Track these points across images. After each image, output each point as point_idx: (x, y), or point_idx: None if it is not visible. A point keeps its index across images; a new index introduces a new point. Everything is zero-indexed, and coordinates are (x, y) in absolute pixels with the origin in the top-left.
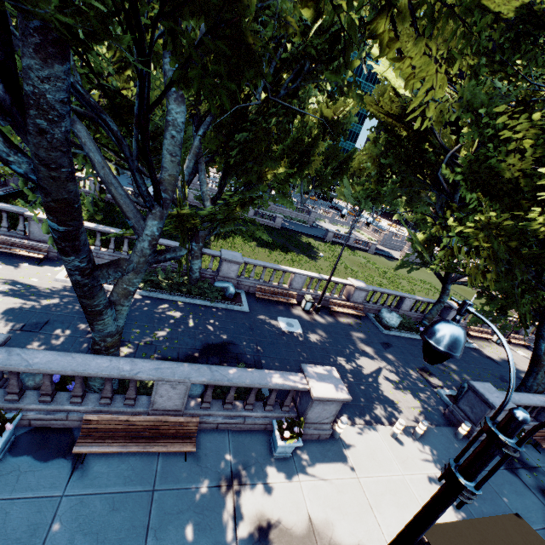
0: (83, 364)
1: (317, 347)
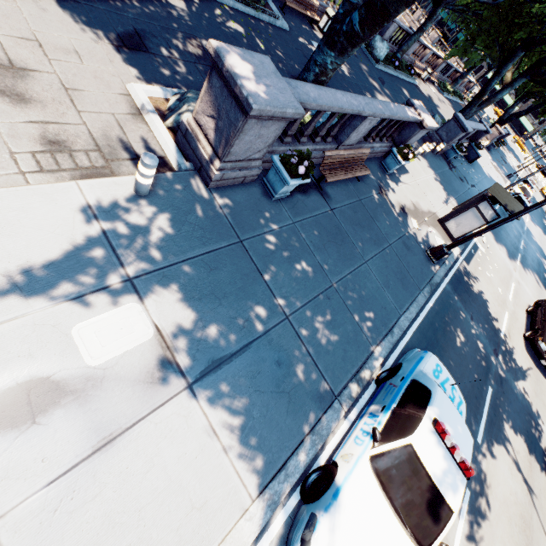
0: (336, 100)
1: (352, 82)
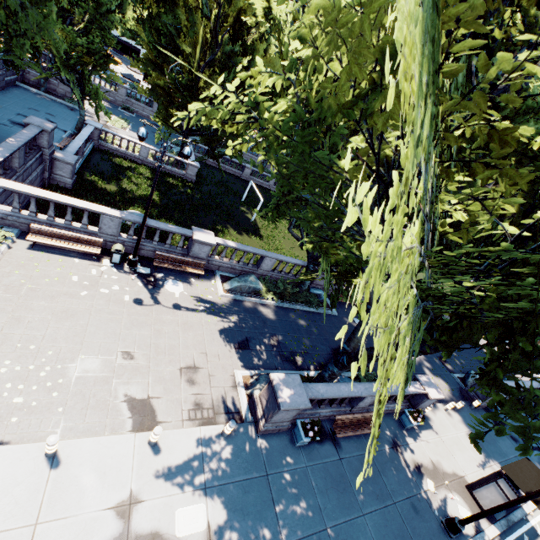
0: (339, 391)
1: None
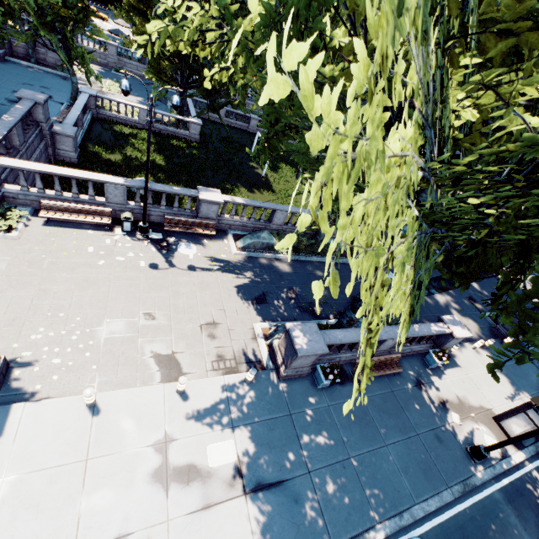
0: (358, 335)
1: None
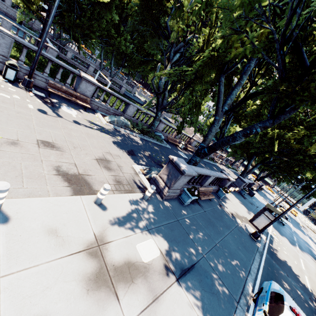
0: (202, 171)
1: None
